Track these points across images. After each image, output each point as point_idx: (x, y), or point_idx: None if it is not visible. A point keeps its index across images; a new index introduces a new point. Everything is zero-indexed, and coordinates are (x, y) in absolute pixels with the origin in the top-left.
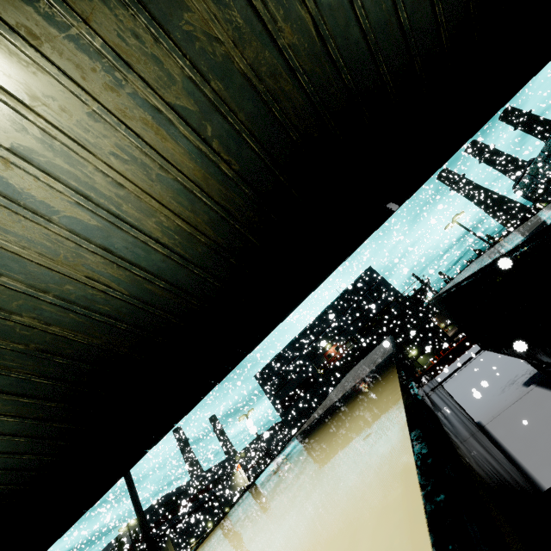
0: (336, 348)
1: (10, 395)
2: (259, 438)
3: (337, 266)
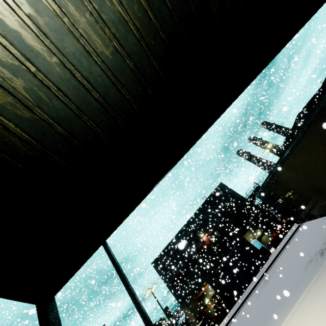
0: (207, 236)
1: (145, 1)
2: (162, 308)
3: (307, 19)
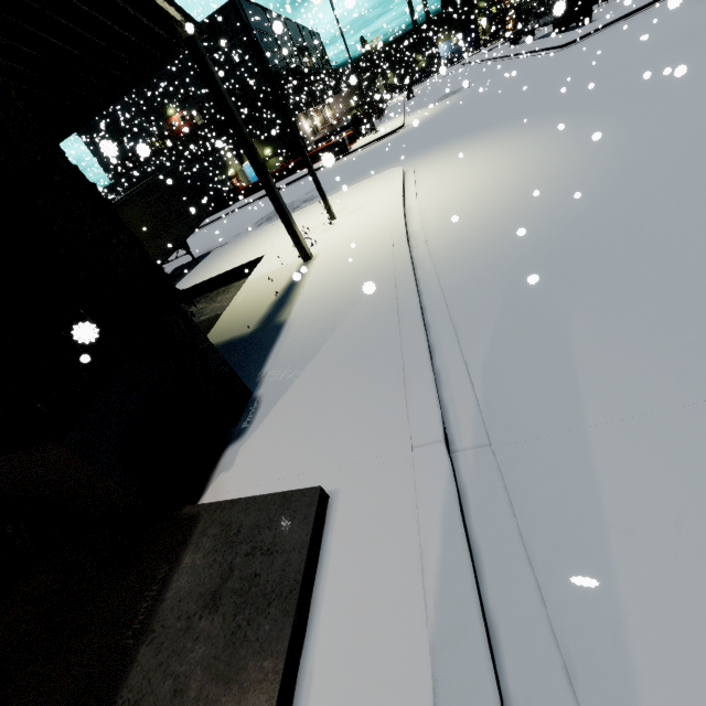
0: (182, 117)
1: None
2: None
3: None
